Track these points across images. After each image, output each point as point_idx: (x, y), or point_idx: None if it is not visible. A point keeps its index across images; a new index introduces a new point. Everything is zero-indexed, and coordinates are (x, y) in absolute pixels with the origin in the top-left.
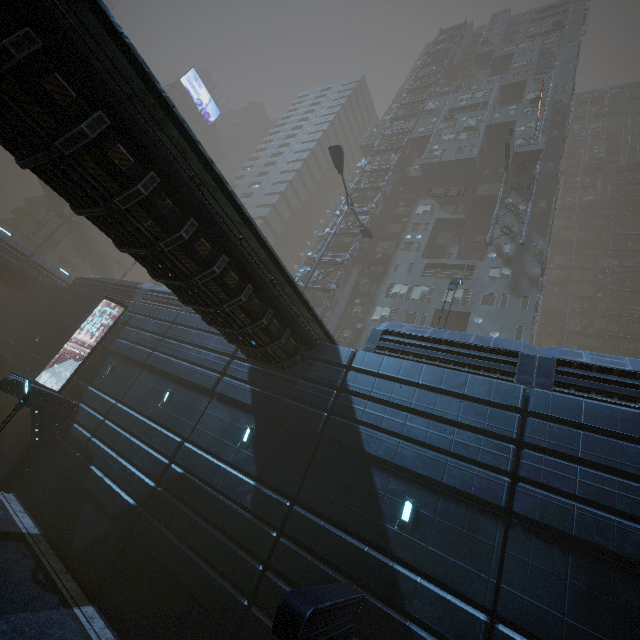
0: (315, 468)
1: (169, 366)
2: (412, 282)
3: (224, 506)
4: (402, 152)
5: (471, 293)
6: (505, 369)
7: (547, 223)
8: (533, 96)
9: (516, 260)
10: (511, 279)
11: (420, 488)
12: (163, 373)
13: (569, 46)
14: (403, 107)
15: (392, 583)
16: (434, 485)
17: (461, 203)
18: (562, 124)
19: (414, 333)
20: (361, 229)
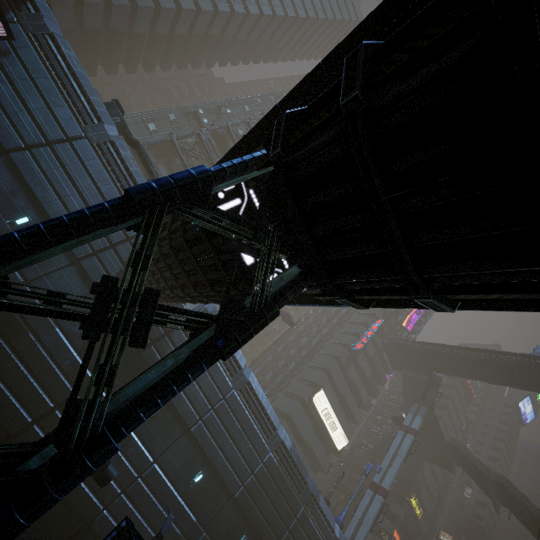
0: (122, 367)
1: (42, 191)
2: None
3: (44, 358)
4: None
5: None
6: (233, 373)
7: None
8: None
9: None
10: None
11: (166, 405)
12: (28, 188)
13: None
14: None
15: (126, 439)
16: (172, 406)
17: None
18: None
19: None
20: None
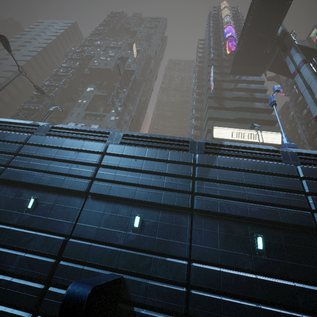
0: None
1: None
2: (77, 121)
3: None
4: (82, 61)
5: (102, 126)
6: (31, 131)
7: (135, 100)
8: (137, 49)
9: (121, 113)
10: (118, 121)
11: None
12: None
13: (158, 35)
14: (88, 41)
15: None
16: None
17: (106, 89)
18: (149, 64)
19: (3, 120)
20: (36, 88)
